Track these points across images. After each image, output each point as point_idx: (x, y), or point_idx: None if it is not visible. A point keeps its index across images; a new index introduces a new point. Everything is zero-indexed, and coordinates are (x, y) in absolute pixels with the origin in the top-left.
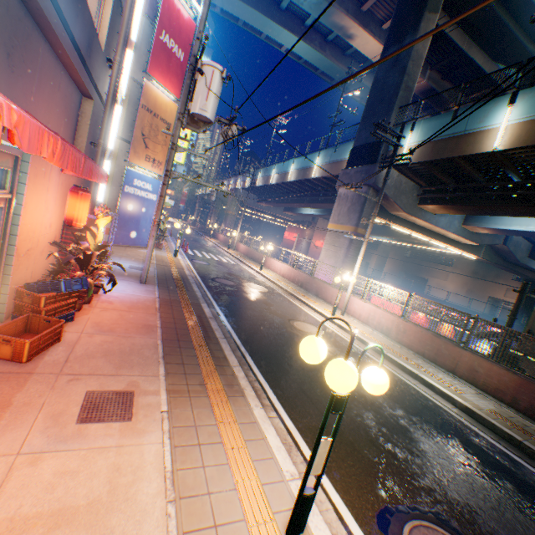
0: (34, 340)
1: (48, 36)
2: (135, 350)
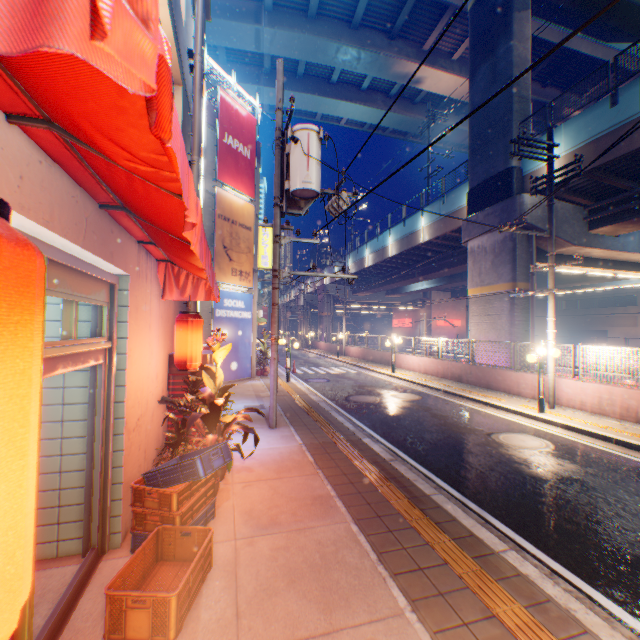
0: (180, 588)
1: None
2: (329, 557)
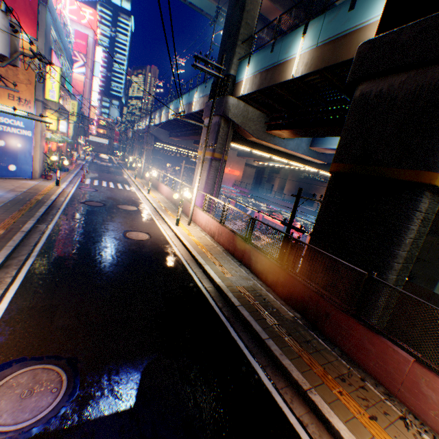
0: None
1: None
2: None
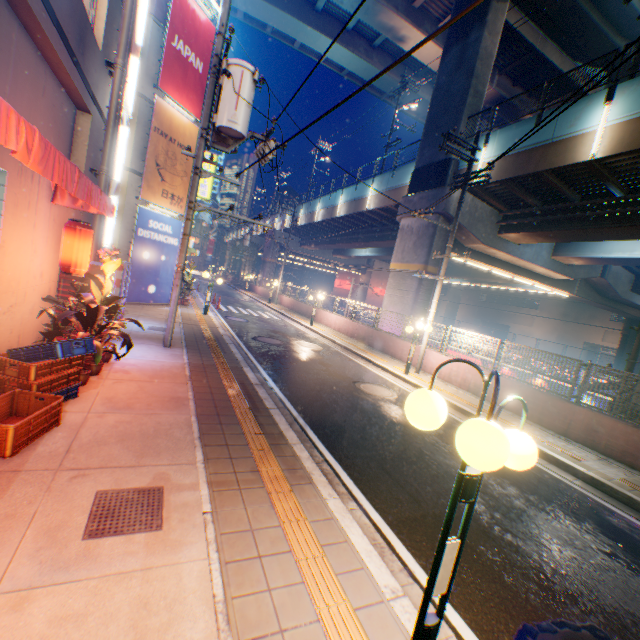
0: (21, 425)
1: (22, 17)
2: (162, 431)
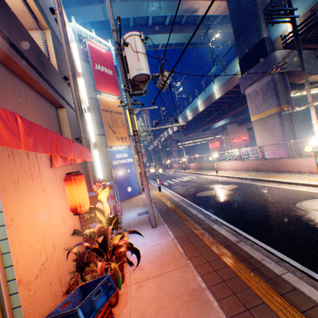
0: None
1: None
2: None
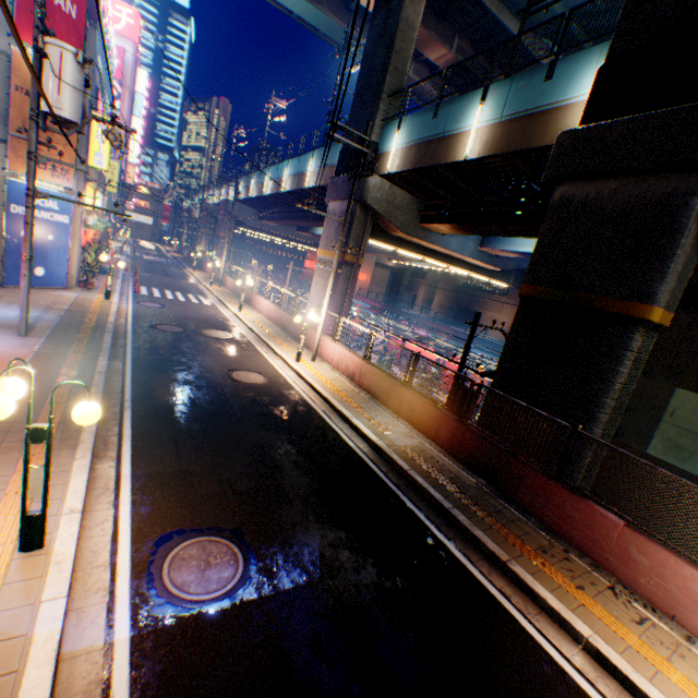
0: None
1: None
2: None
